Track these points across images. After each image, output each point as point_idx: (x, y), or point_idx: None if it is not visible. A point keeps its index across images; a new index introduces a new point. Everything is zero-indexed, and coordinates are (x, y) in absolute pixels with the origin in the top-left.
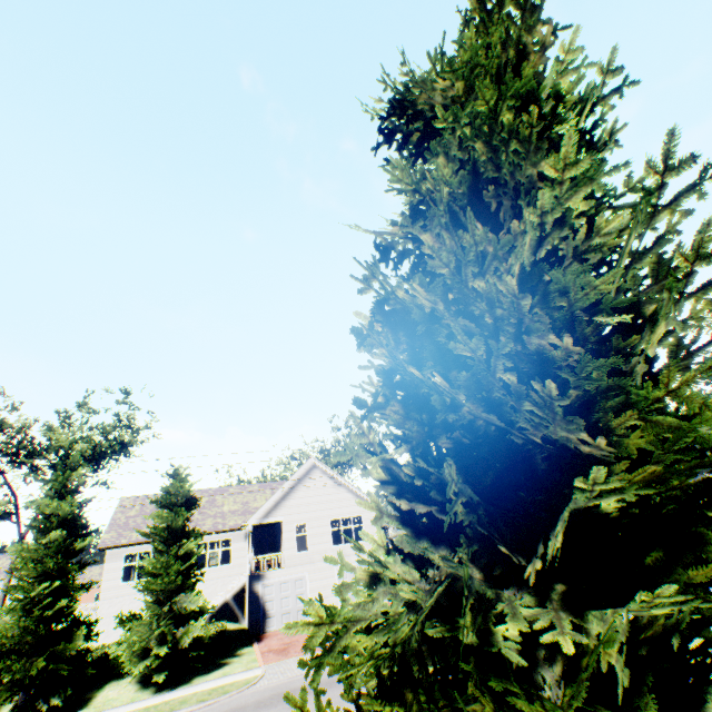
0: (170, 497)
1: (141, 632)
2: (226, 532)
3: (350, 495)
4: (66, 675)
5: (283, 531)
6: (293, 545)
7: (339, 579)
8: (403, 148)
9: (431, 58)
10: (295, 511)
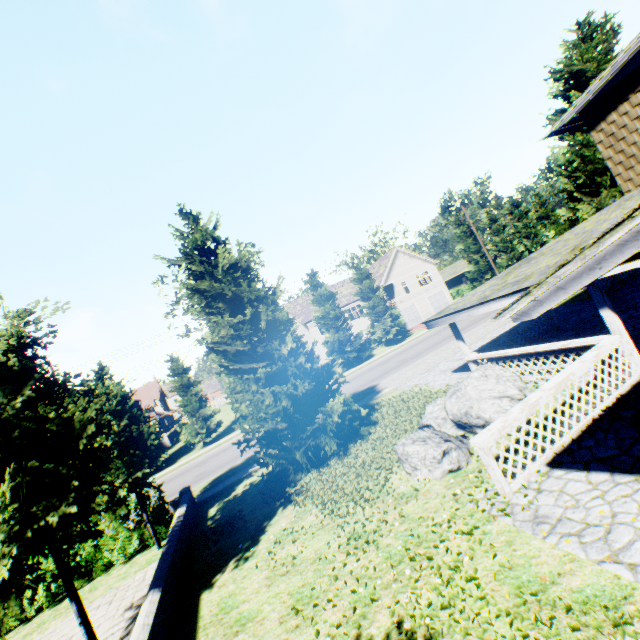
0: (363, 276)
1: (383, 326)
2: (357, 301)
3: (420, 262)
4: (360, 349)
5: (395, 288)
6: (403, 292)
7: (429, 301)
8: (559, 81)
9: (578, 50)
10: (397, 276)
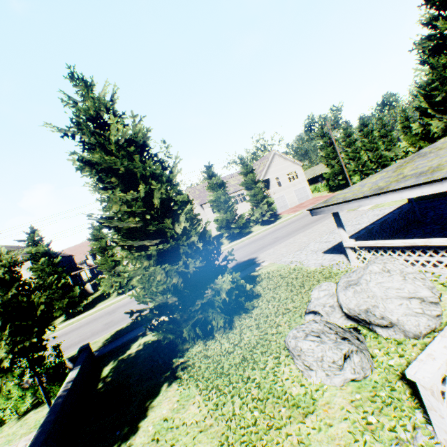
0: (248, 170)
1: (260, 210)
2: (241, 190)
3: (291, 163)
4: (242, 227)
5: (270, 182)
6: (276, 186)
7: (295, 194)
8: (432, 8)
9: None
10: (273, 173)
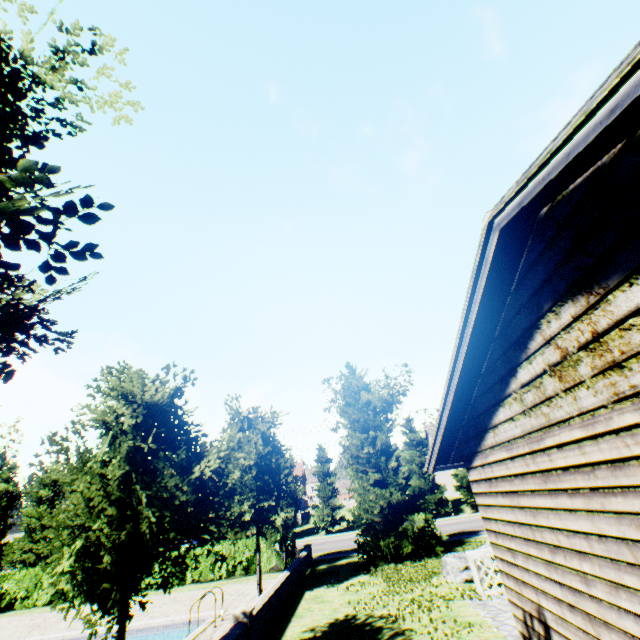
0: None
1: None
2: None
3: None
4: None
5: None
6: None
7: None
8: None
9: None
10: None
